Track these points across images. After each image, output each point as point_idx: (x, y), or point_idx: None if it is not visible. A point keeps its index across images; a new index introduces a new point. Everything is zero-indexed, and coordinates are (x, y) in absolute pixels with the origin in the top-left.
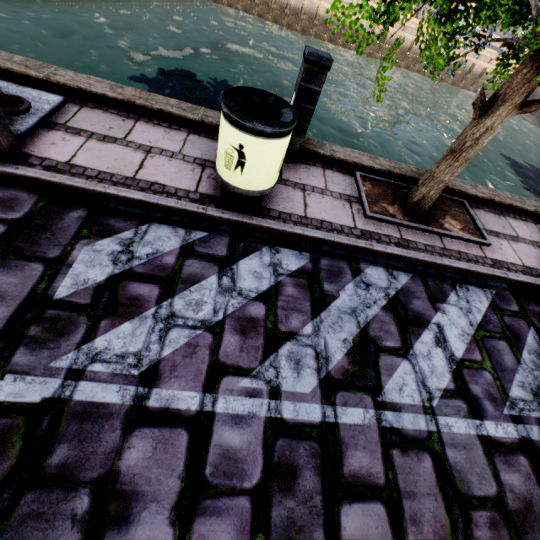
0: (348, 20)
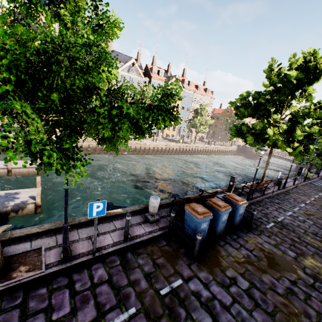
0: (204, 150)
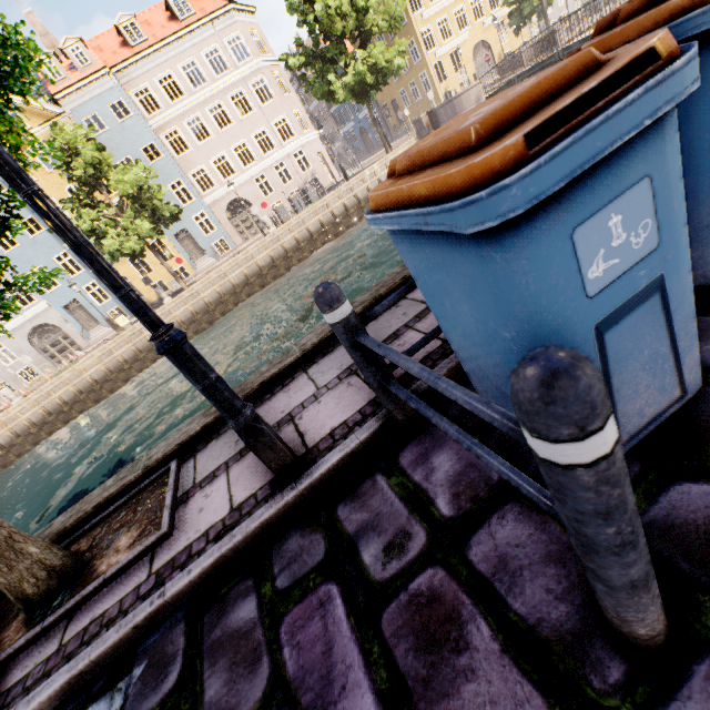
0: (232, 282)
